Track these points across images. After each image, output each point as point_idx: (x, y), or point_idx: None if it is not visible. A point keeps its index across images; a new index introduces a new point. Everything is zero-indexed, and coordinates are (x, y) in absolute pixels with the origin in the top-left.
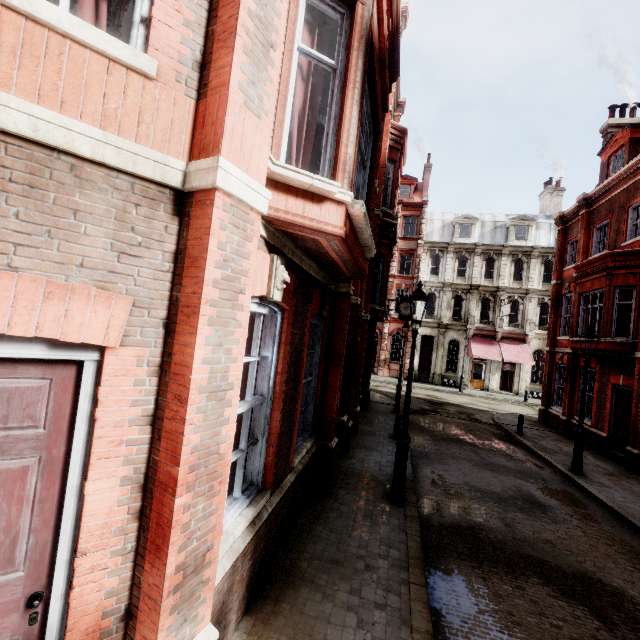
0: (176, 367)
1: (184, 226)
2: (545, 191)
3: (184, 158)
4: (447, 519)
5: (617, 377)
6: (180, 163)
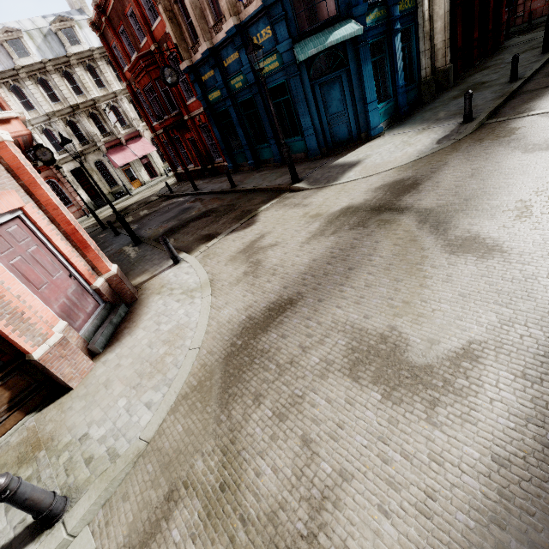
0: (45, 203)
1: (0, 159)
2: None
3: None
4: (161, 234)
5: (187, 135)
6: None
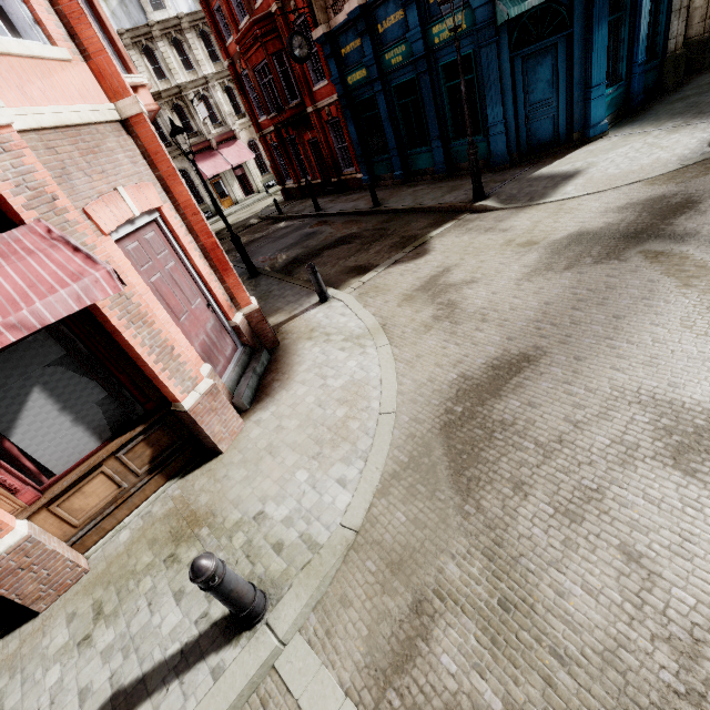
0: (184, 204)
1: (136, 139)
2: None
3: (108, 101)
4: (282, 265)
5: (307, 135)
6: (112, 105)
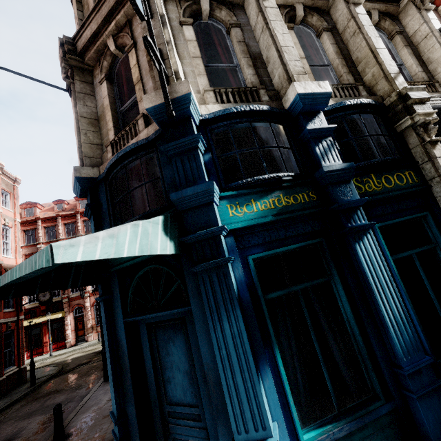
0: None
1: None
2: None
3: None
4: None
5: None
6: None
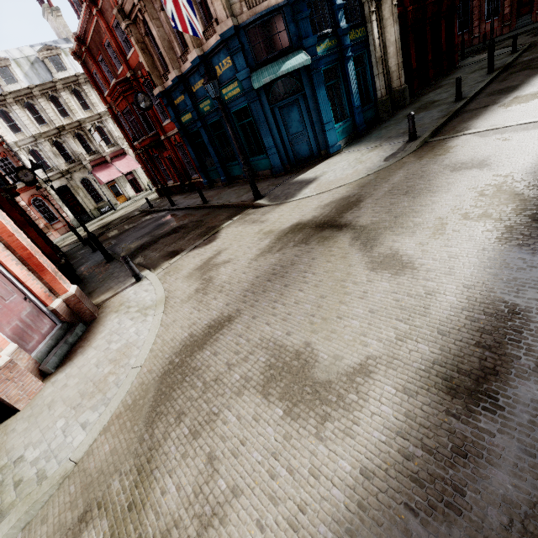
0: None
1: None
2: (45, 11)
3: None
4: (133, 250)
5: (165, 153)
6: None
